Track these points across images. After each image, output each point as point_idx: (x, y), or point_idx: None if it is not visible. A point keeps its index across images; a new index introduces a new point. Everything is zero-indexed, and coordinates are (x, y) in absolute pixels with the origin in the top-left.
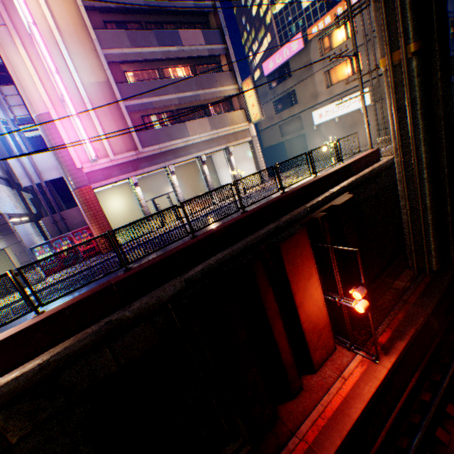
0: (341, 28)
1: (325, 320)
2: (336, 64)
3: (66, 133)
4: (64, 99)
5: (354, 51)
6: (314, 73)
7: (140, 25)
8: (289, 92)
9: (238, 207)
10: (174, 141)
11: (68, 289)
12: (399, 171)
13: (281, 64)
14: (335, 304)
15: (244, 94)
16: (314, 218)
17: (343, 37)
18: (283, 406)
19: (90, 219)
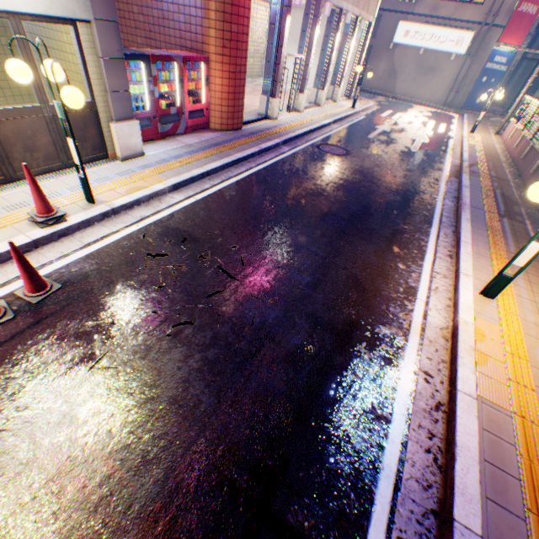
0: None
1: None
2: None
3: None
4: None
5: None
6: None
7: None
8: None
9: None
10: None
11: None
12: None
13: None
14: None
15: None
16: None
17: None
18: None
19: (223, 43)
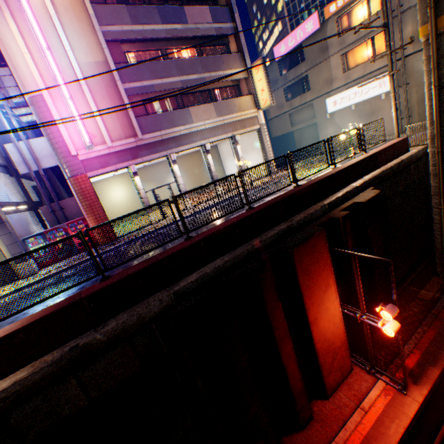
0: (363, 4)
1: (341, 338)
2: (355, 46)
3: (60, 117)
4: (56, 79)
5: (384, 21)
6: (330, 56)
7: (143, 2)
8: (301, 78)
9: (243, 203)
10: (177, 128)
11: (29, 301)
12: (433, 163)
13: (293, 48)
14: (354, 318)
15: (253, 78)
16: (334, 217)
17: (365, 14)
18: (289, 439)
19: (86, 210)
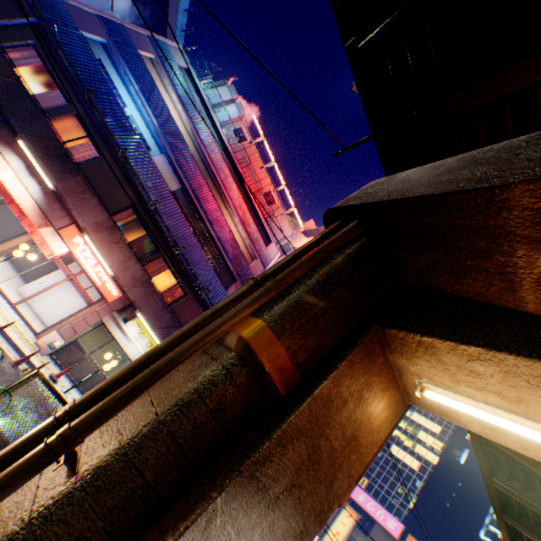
0: None
1: None
2: None
3: None
4: None
5: None
6: None
7: None
8: (352, 540)
9: None
10: None
11: None
12: None
13: (369, 512)
14: None
15: (341, 511)
16: None
17: None
18: None
19: None
